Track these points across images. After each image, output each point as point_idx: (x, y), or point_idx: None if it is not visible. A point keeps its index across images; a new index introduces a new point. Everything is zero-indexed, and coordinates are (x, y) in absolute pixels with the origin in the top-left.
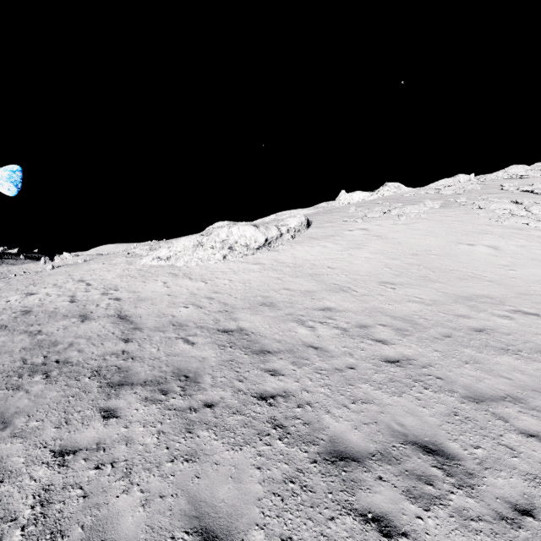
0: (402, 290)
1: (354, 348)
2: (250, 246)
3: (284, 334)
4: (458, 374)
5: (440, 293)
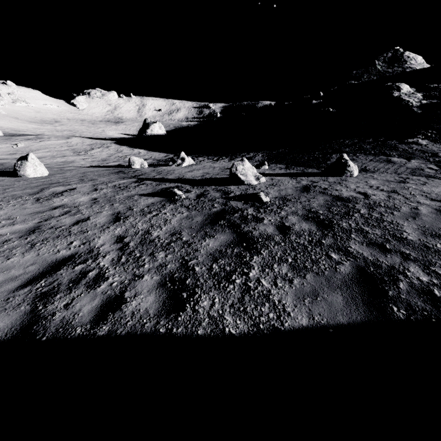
0: None
1: None
2: None
3: None
4: None
5: None
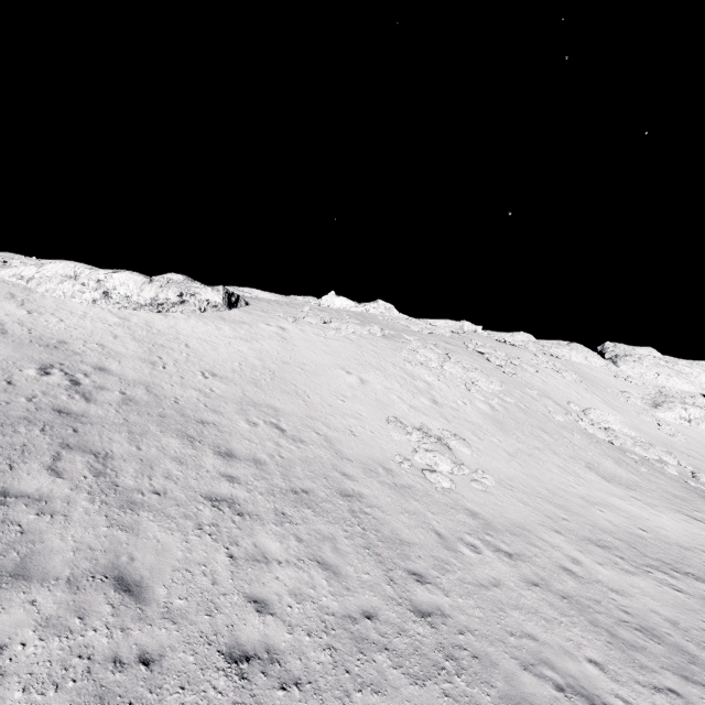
0: (212, 381)
1: (49, 395)
2: (132, 298)
3: (5, 368)
4: (103, 434)
5: (240, 394)
